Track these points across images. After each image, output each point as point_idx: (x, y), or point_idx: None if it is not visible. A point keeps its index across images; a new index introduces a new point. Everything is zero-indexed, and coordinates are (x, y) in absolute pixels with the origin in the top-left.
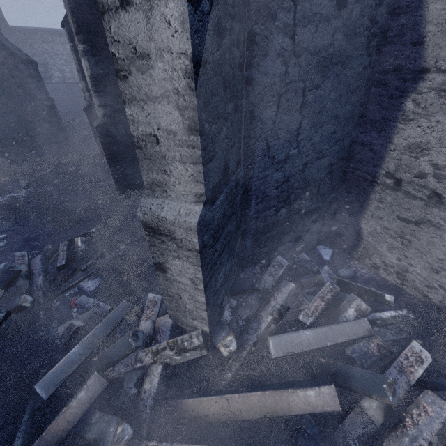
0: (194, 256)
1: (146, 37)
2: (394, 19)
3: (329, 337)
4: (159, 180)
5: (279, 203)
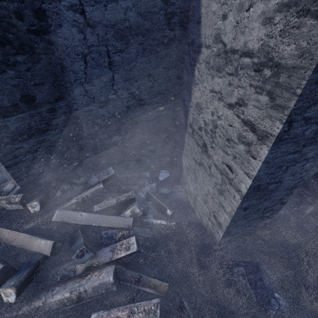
0: None
1: None
2: (191, 1)
3: (97, 221)
4: None
5: (111, 131)
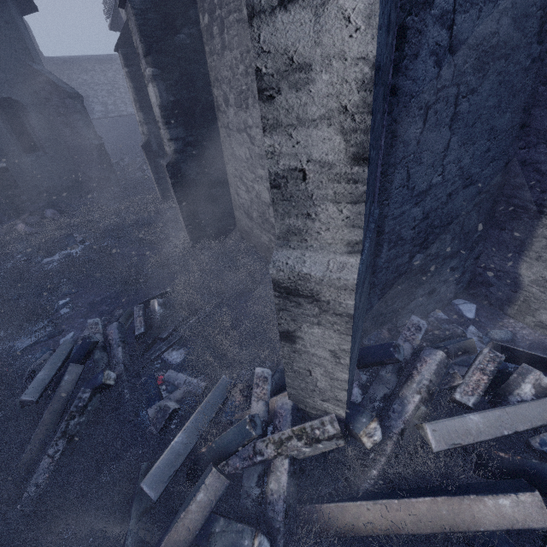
0: (344, 322)
1: (311, 42)
2: None
3: (505, 424)
4: (297, 226)
5: (415, 247)
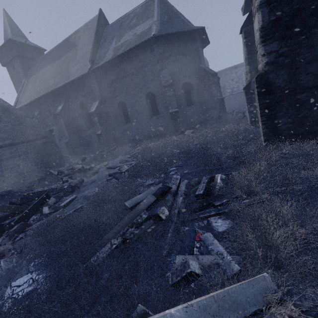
0: None
1: None
2: None
3: None
4: None
5: None
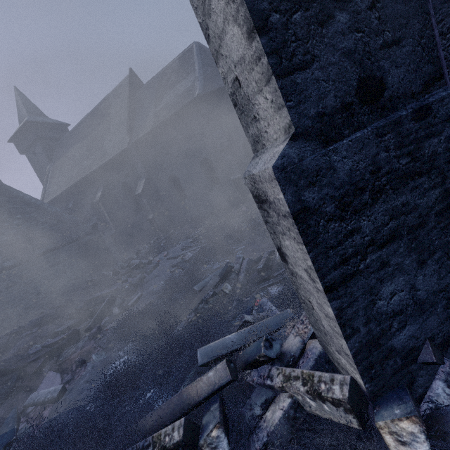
0: (291, 225)
1: None
2: None
3: None
4: (255, 133)
5: None
